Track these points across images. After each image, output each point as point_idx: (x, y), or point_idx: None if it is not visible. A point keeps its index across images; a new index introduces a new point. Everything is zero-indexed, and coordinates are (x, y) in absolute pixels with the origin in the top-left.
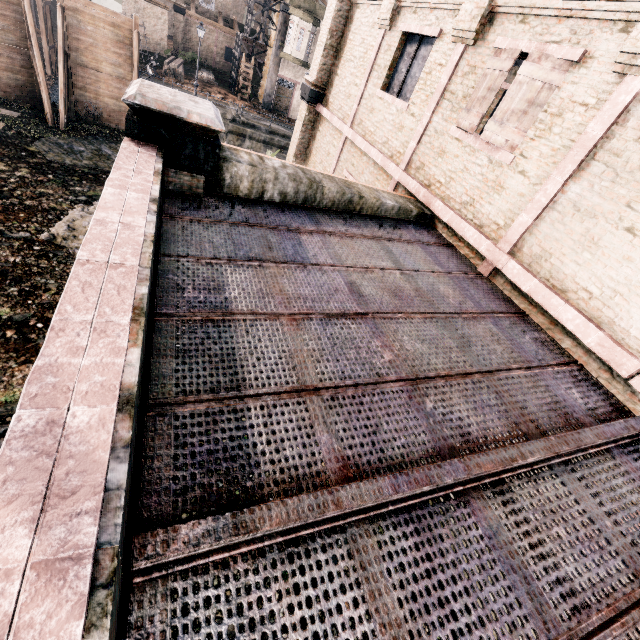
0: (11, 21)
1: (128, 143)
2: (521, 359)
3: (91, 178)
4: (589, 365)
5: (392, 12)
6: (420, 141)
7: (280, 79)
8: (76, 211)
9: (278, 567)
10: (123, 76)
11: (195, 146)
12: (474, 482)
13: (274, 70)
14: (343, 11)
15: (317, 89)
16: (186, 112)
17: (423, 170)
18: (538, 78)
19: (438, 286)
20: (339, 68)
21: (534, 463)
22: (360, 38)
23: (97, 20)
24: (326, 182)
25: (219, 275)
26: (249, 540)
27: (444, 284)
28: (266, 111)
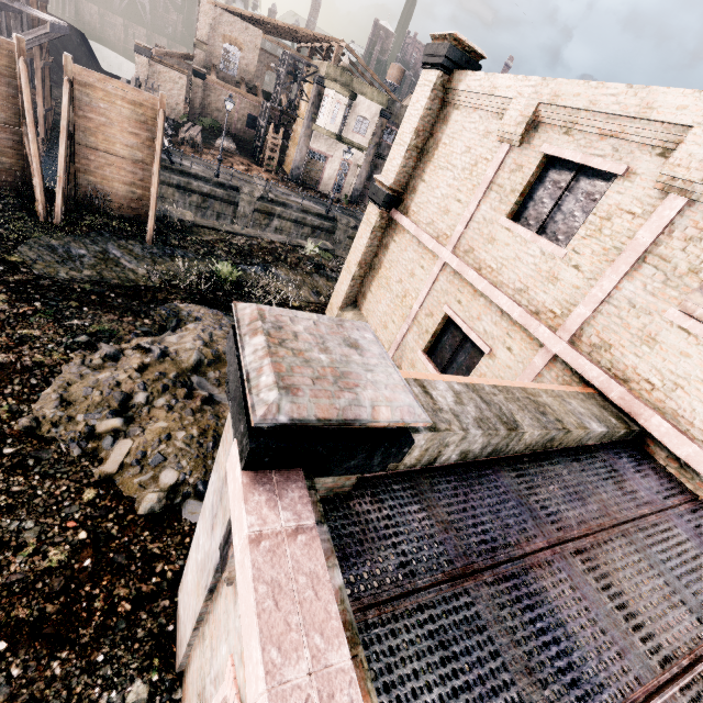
0: (1, 95)
1: (255, 503)
2: None
3: (95, 300)
4: None
5: (525, 127)
6: (597, 309)
7: (311, 151)
8: (73, 366)
9: None
10: (140, 159)
11: (369, 452)
12: None
13: (305, 142)
14: (433, 110)
15: (393, 193)
16: (368, 406)
17: (608, 353)
18: None
19: None
20: (426, 173)
21: None
22: (463, 145)
23: (113, 97)
24: (519, 415)
25: None
26: None
27: None
28: (294, 184)
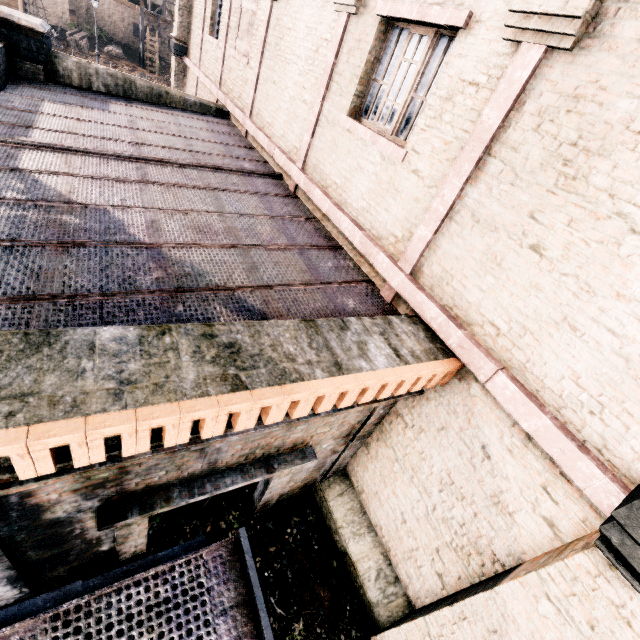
0: None
1: None
2: (226, 154)
3: None
4: (270, 161)
5: None
6: (224, 65)
7: None
8: None
9: (28, 150)
10: None
11: (28, 42)
12: (144, 161)
13: None
14: None
15: (181, 43)
16: (17, 19)
17: (226, 84)
18: (249, 8)
19: (199, 132)
20: (192, 24)
21: (187, 166)
22: None
23: None
24: (140, 81)
25: (39, 103)
26: (17, 144)
27: (205, 133)
28: None
